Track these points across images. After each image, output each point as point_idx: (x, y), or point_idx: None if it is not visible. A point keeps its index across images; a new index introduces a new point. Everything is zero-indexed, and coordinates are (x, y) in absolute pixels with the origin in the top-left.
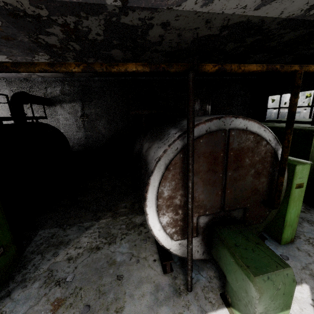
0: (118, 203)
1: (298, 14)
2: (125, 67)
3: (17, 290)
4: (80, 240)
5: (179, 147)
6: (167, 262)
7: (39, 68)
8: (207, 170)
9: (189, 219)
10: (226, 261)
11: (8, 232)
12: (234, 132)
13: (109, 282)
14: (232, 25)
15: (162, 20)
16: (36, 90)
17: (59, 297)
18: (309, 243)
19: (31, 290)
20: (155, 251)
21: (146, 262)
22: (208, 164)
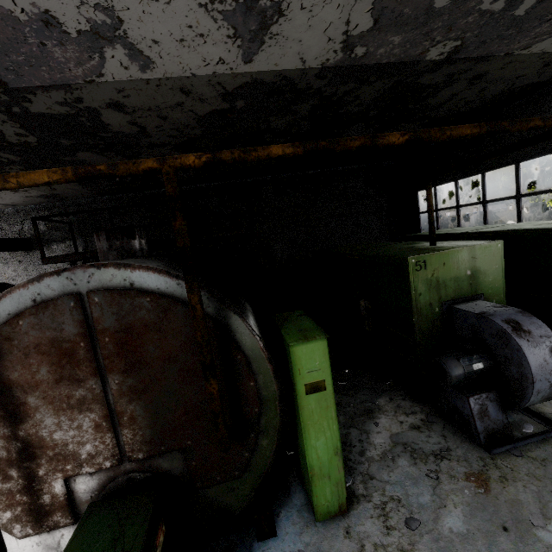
0: None
1: (338, 59)
2: None
3: None
4: None
5: None
6: None
7: None
8: (56, 380)
9: None
10: None
11: None
12: (99, 296)
13: None
14: (238, 90)
15: (102, 100)
16: (5, 228)
17: None
18: (380, 514)
19: None
20: None
21: None
22: (54, 366)
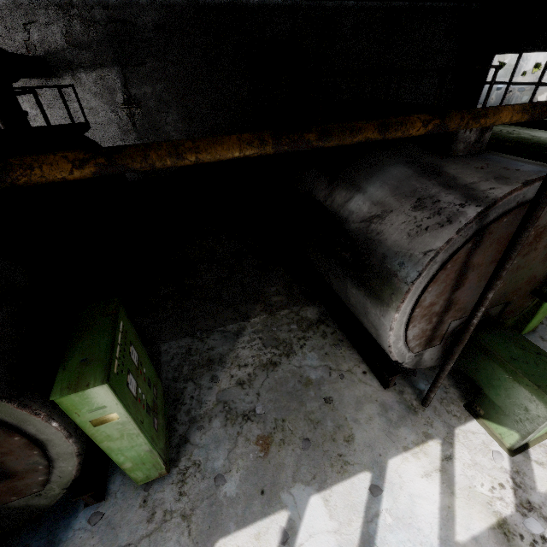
0: (262, 287)
1: None
2: (495, 119)
3: (193, 433)
4: (238, 354)
5: (470, 233)
6: (393, 377)
7: (360, 138)
8: (491, 262)
9: (466, 336)
10: (491, 375)
11: (150, 365)
12: None
13: (318, 408)
14: None
15: None
16: (1, 33)
17: (261, 434)
18: None
19: (214, 431)
20: (359, 360)
21: (355, 376)
22: (497, 252)
